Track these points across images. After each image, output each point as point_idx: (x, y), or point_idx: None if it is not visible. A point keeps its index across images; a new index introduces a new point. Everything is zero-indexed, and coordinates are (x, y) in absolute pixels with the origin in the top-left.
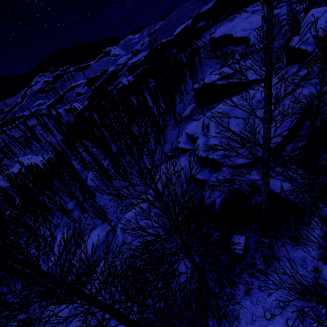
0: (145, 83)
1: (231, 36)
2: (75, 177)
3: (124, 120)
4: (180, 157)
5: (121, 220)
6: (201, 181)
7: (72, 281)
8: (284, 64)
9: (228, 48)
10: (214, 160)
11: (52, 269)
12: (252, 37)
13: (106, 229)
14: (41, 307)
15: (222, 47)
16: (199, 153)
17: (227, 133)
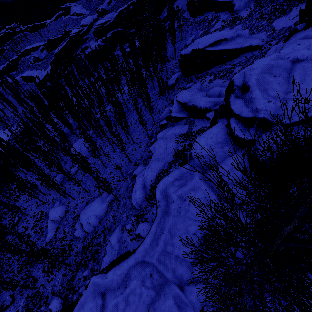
0: (122, 48)
1: (213, 0)
2: (68, 149)
3: (101, 89)
4: (173, 125)
5: (158, 186)
6: (248, 141)
7: (79, 252)
8: (301, 26)
9: (208, 14)
10: (265, 119)
11: (52, 244)
12: (236, 2)
13: (106, 200)
14: (49, 280)
15: (201, 12)
16: (242, 113)
17: (273, 92)
